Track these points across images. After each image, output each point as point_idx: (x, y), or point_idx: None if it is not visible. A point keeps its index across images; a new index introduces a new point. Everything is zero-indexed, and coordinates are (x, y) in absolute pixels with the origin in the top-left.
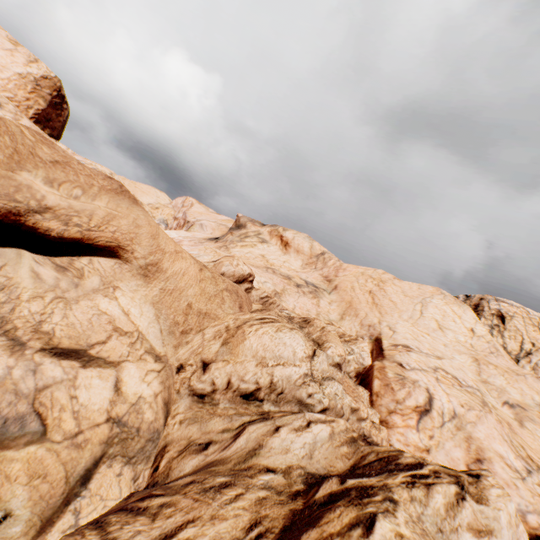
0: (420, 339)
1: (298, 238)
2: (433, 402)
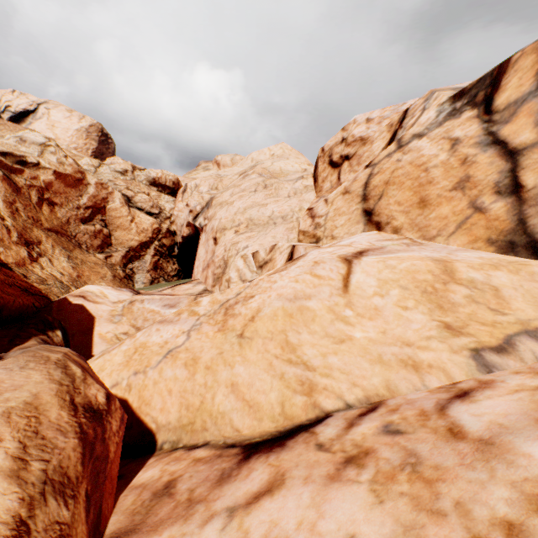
0: (227, 169)
1: (224, 157)
2: (188, 184)
